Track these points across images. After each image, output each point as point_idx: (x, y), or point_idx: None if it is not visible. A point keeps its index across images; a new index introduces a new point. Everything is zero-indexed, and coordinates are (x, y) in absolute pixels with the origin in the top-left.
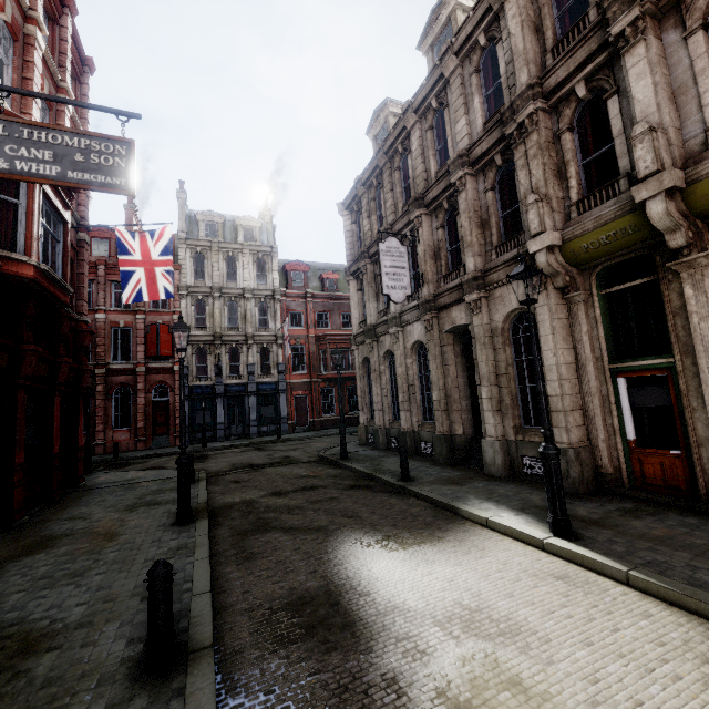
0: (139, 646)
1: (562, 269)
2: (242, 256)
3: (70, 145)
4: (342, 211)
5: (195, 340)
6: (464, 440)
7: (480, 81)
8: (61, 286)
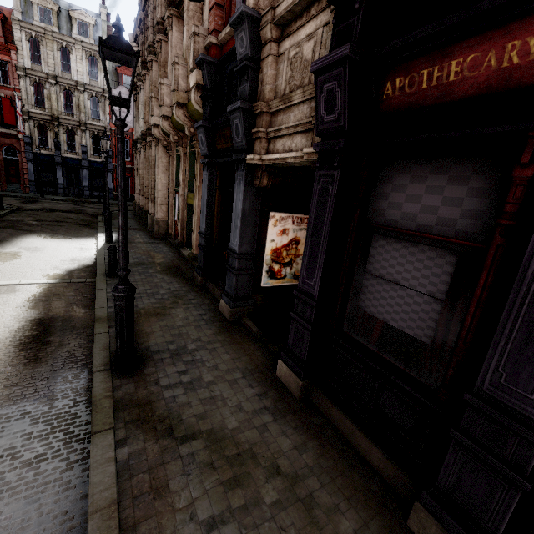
0: None
1: (162, 137)
2: (75, 50)
3: None
4: (133, 42)
5: (36, 117)
6: None
7: None
8: None
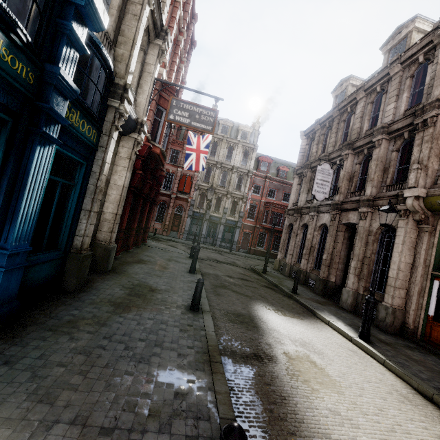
0: (186, 303)
1: (421, 210)
2: (237, 147)
3: (195, 111)
4: (302, 136)
5: (202, 188)
6: (334, 285)
7: (411, 83)
8: (164, 157)
